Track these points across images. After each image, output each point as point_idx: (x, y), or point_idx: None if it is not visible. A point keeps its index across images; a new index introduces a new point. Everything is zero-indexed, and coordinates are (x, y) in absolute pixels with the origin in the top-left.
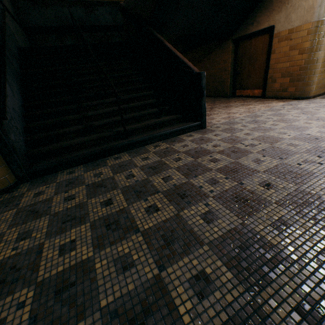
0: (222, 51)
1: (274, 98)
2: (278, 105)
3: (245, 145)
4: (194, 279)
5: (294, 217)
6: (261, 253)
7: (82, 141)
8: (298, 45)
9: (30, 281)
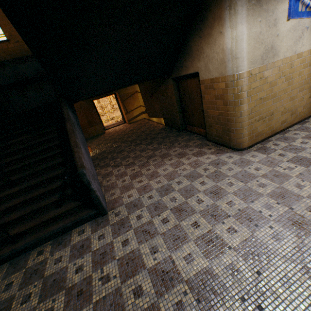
0: (167, 87)
1: (214, 142)
2: (206, 162)
3: (100, 277)
4: None
5: None
6: None
7: None
8: (221, 96)
9: None
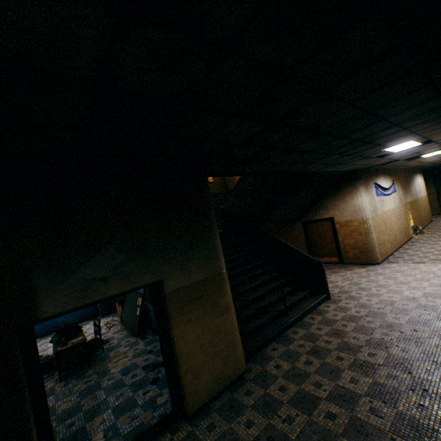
0: (293, 229)
1: (352, 264)
2: (362, 271)
3: (376, 309)
4: (426, 372)
5: (440, 341)
6: (440, 357)
7: (263, 322)
8: (355, 230)
9: (358, 395)
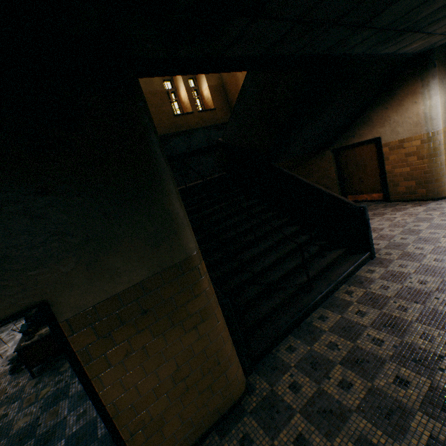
0: (320, 160)
1: (402, 201)
2: (419, 211)
3: None
4: None
5: None
6: None
7: (274, 306)
8: (414, 153)
9: None
